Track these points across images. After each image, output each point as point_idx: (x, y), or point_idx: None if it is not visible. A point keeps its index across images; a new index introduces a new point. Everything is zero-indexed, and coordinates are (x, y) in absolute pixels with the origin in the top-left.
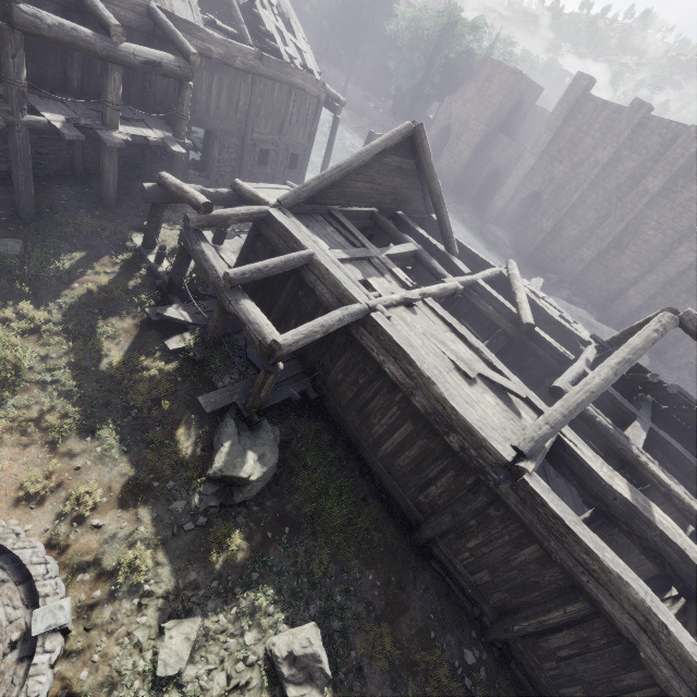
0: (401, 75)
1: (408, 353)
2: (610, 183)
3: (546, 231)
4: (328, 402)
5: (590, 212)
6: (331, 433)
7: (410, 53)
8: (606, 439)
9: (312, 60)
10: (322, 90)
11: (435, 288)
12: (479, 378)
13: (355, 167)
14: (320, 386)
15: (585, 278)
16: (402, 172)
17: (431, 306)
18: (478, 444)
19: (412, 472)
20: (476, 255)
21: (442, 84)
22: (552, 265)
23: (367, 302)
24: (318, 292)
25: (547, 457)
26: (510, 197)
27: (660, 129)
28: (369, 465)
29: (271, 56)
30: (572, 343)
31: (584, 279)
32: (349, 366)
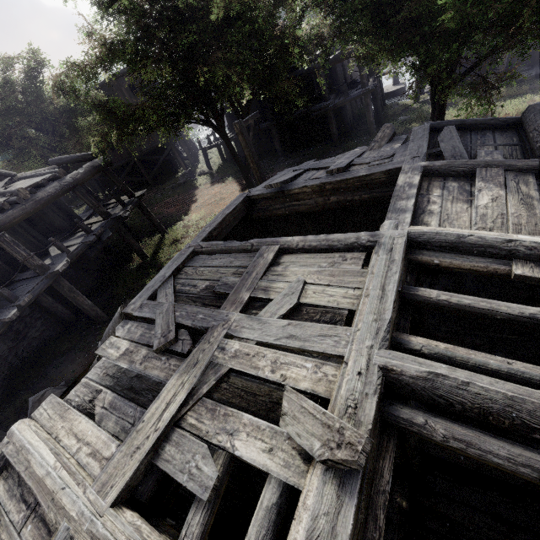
0: None
1: None
2: None
3: None
4: None
5: None
6: None
7: None
8: None
9: None
10: None
11: None
12: None
13: None
14: None
15: None
16: None
17: None
18: None
19: None
20: None
21: None
22: None
23: None
24: None
25: None
26: None
27: None
28: None
29: None
30: None
31: None
32: None
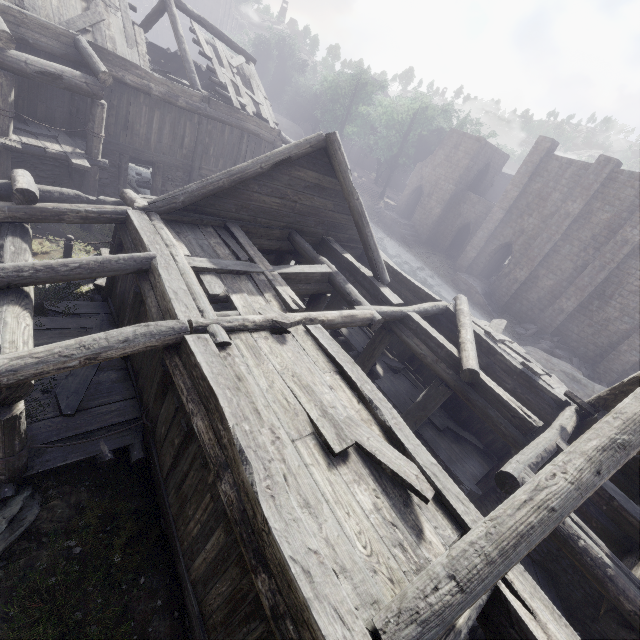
0: (378, 148)
1: (221, 401)
2: (584, 234)
3: (520, 280)
4: (153, 467)
5: (566, 262)
6: (143, 521)
7: (386, 131)
8: (601, 585)
9: (269, 112)
10: (278, 138)
11: (333, 313)
12: (357, 452)
13: (251, 173)
14: (149, 441)
15: (567, 329)
16: (323, 191)
17: (315, 335)
18: (298, 613)
19: (222, 626)
20: (418, 288)
21: (416, 155)
22: (530, 314)
23: (192, 319)
24: (147, 305)
25: (482, 624)
26: (481, 248)
27: (632, 181)
28: (182, 589)
29: (222, 102)
30: (543, 402)
31: (566, 330)
32: (169, 415)
